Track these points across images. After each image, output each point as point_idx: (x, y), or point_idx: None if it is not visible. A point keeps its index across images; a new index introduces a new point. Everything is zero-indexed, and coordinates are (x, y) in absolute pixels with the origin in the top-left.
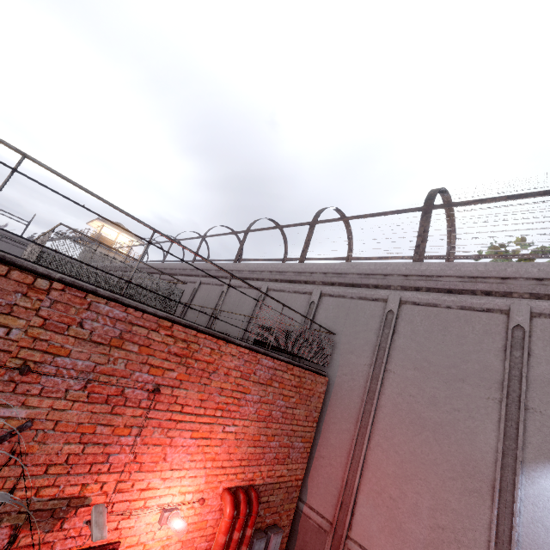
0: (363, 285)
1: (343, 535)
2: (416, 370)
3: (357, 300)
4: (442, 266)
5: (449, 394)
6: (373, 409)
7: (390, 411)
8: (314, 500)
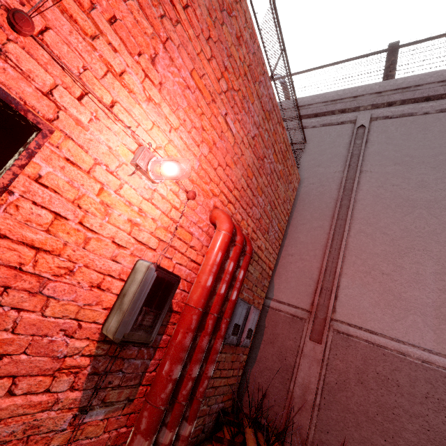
0: (327, 113)
1: (327, 317)
2: (397, 165)
3: (321, 127)
4: (421, 76)
5: (439, 176)
6: (352, 201)
7: (371, 201)
8: (284, 294)
